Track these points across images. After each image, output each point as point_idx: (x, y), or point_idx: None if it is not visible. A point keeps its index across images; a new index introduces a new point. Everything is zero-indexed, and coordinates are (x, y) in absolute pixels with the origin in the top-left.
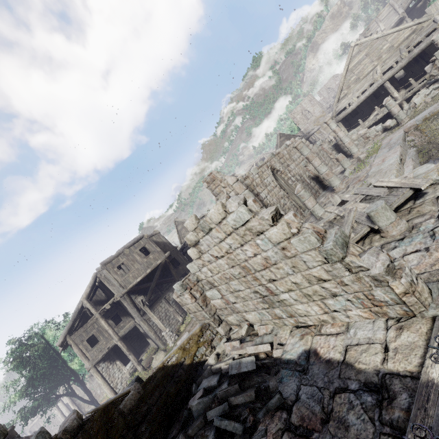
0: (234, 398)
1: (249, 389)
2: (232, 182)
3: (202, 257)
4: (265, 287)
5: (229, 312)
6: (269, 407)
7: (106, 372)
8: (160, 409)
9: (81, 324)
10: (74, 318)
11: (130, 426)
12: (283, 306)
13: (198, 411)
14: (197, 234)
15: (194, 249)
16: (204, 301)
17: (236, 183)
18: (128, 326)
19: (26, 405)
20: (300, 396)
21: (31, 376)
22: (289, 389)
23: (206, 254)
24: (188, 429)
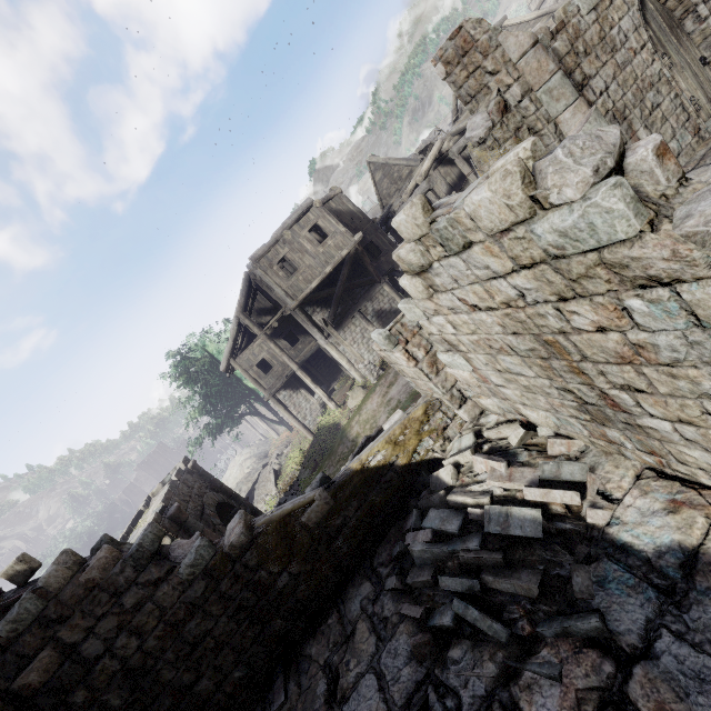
0: (494, 580)
1: (524, 573)
2: (517, 53)
3: (436, 298)
4: (601, 392)
5: (484, 392)
6: (570, 630)
7: (290, 401)
8: (361, 523)
9: (247, 340)
10: (233, 337)
11: (320, 541)
12: (637, 435)
13: (423, 559)
14: (427, 249)
15: (416, 280)
16: (432, 365)
17: (529, 54)
18: (309, 348)
19: (209, 423)
20: (659, 655)
21: (205, 394)
22: (626, 617)
23: (447, 294)
24: (405, 566)
